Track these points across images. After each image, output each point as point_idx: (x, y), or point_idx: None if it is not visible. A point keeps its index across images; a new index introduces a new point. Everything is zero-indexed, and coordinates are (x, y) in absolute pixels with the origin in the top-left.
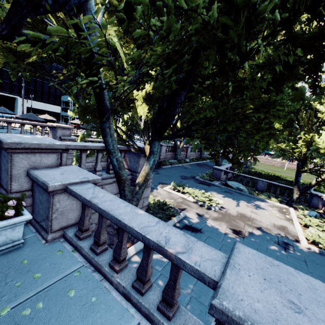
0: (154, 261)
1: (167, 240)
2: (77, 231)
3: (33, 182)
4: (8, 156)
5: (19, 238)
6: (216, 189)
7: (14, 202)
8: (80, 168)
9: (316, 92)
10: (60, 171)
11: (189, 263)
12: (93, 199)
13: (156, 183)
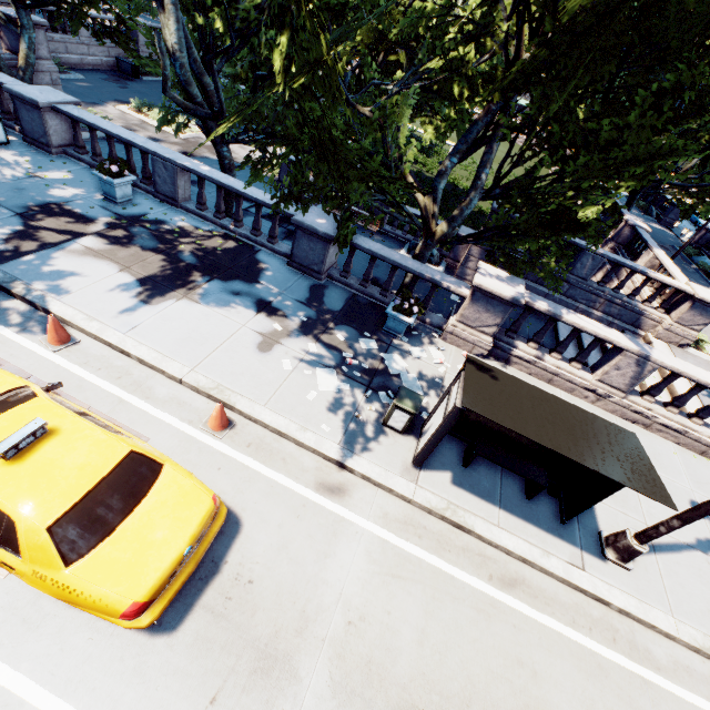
0: None
1: None
2: None
3: None
4: None
5: None
6: None
7: None
8: None
9: None
10: None
11: (6, 84)
12: None
13: (108, 100)
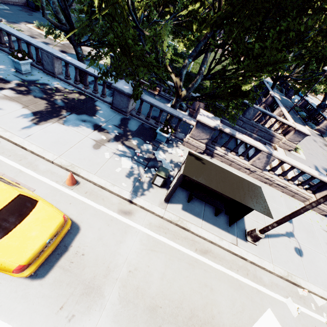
0: None
1: None
2: None
3: None
4: None
5: None
6: None
7: None
8: None
9: None
10: None
11: None
12: None
13: (22, 21)
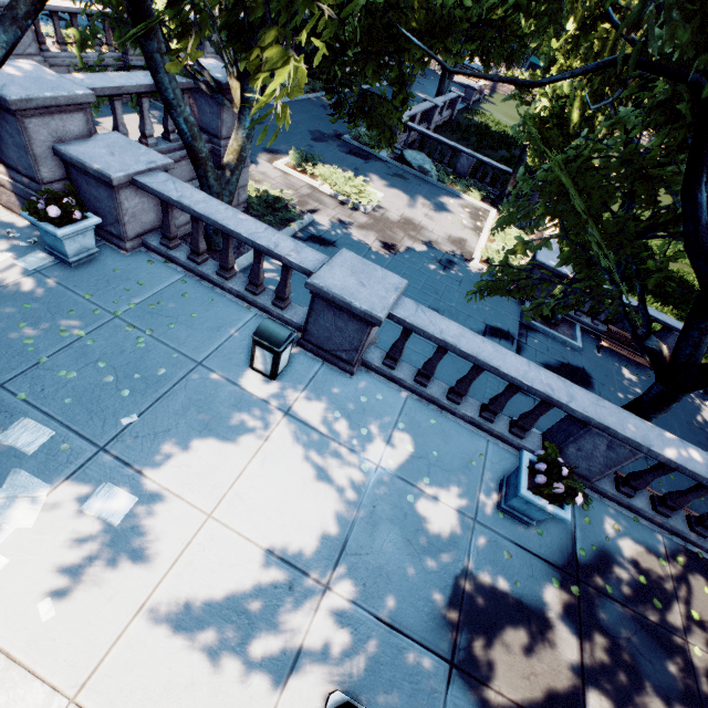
0: (266, 281)
1: (276, 246)
2: (163, 239)
3: (69, 166)
4: (18, 124)
5: (93, 247)
6: (379, 168)
7: (72, 200)
8: (129, 139)
9: (529, 12)
10: (105, 149)
11: (295, 262)
12: (182, 200)
13: (257, 151)
